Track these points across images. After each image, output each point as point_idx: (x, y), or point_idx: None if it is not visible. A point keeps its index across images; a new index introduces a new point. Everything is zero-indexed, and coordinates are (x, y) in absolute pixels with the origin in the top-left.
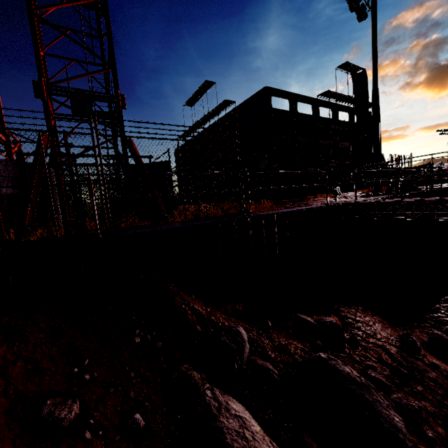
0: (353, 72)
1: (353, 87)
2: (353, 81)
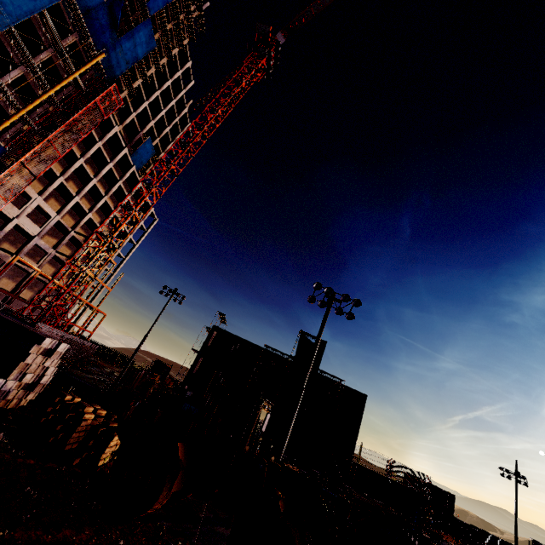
0: (303, 339)
1: (298, 351)
2: (301, 346)
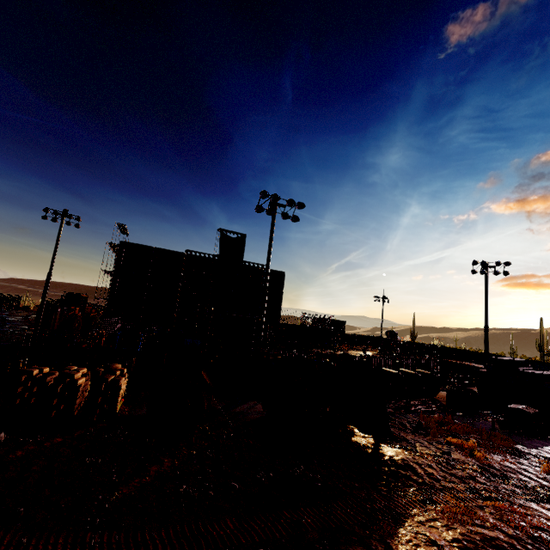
0: (224, 237)
1: (222, 249)
2: (223, 244)
